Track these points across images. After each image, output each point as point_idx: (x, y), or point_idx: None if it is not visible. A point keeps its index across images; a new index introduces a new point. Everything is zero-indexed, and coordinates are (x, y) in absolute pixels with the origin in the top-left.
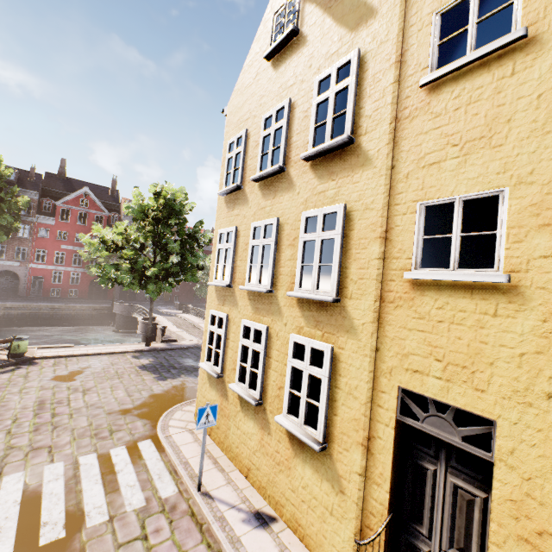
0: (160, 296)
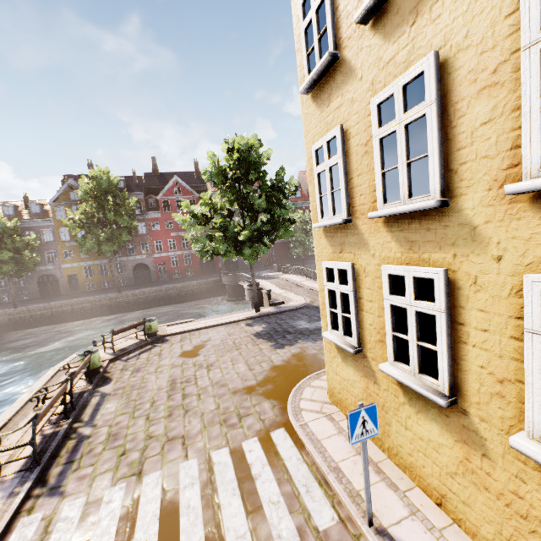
0: (259, 262)
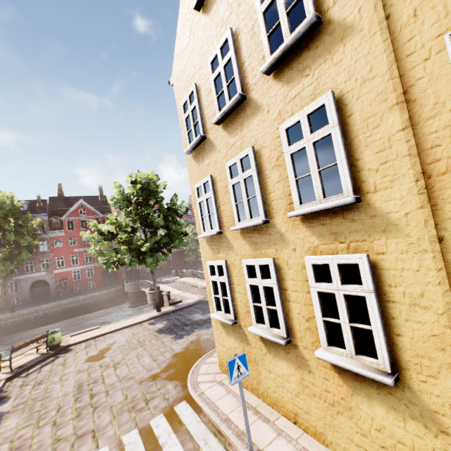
0: (158, 269)
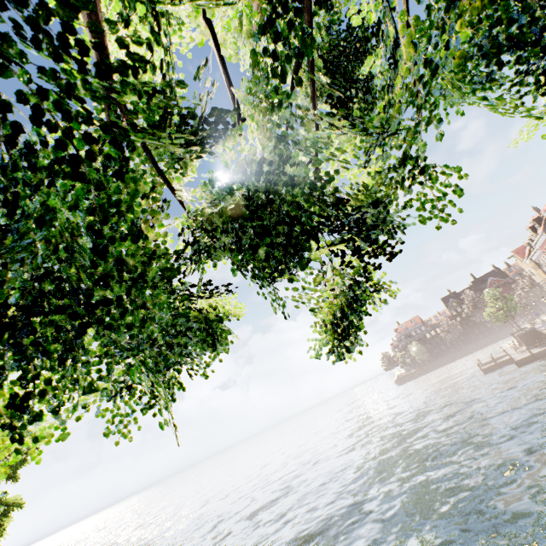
0: None
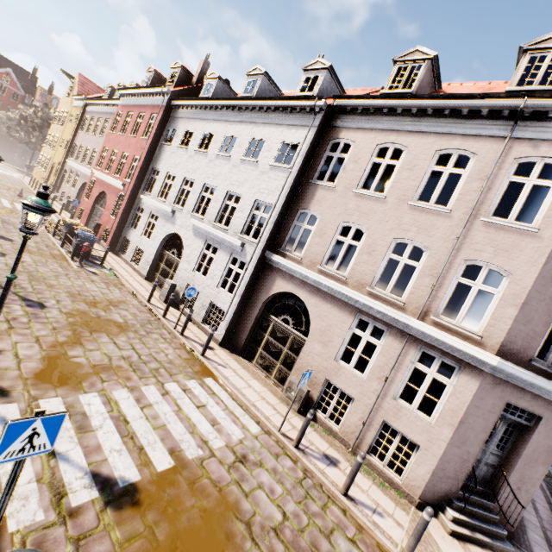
0: None
